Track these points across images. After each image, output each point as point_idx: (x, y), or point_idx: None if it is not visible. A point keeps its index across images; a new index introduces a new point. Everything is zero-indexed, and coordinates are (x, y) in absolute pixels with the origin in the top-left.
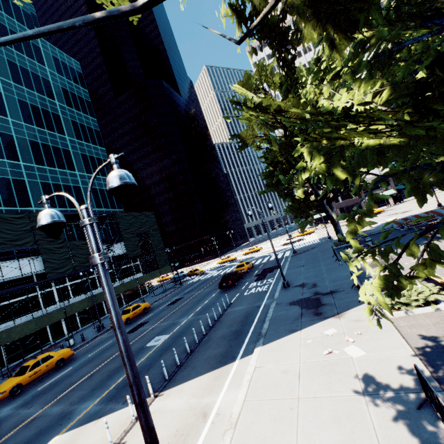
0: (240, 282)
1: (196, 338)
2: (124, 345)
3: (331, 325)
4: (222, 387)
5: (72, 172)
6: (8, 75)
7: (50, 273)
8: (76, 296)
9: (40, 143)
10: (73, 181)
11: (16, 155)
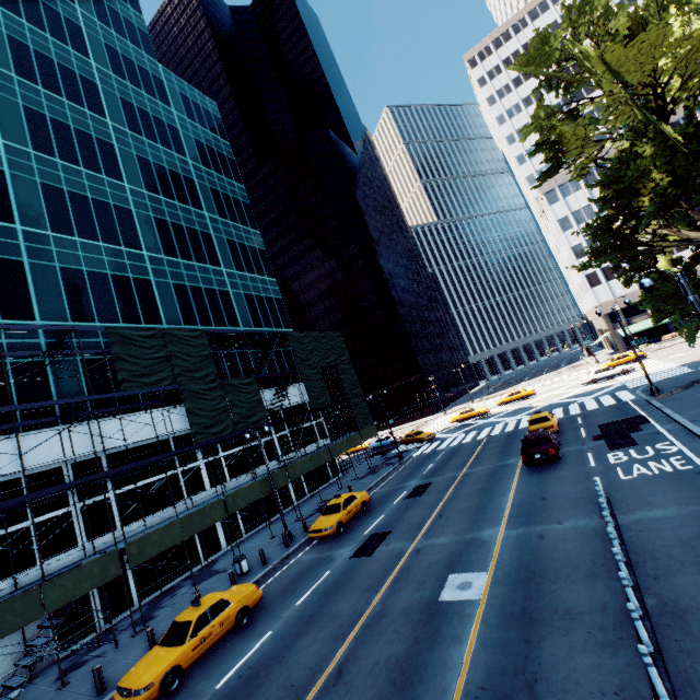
0: (563, 453)
1: (635, 601)
2: None
3: None
4: None
5: (216, 268)
6: (122, 121)
7: (199, 435)
8: (234, 477)
9: (169, 223)
10: (218, 282)
11: (137, 240)
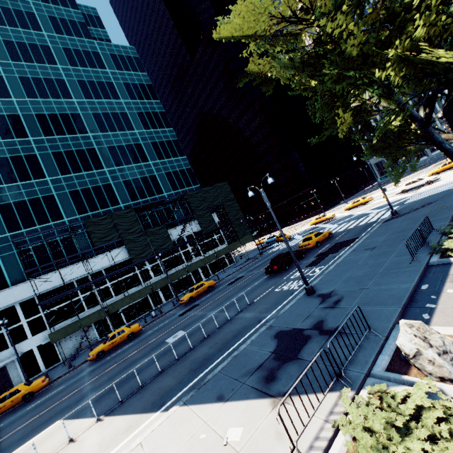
0: (294, 265)
1: (175, 354)
2: None
3: (251, 417)
4: (114, 448)
5: (146, 163)
6: (81, 95)
7: (135, 259)
8: (167, 271)
9: (116, 147)
10: (148, 171)
11: (100, 164)
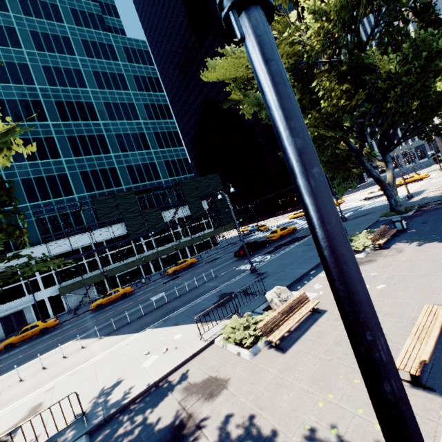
0: (257, 252)
1: (154, 305)
2: None
3: (189, 330)
4: (111, 348)
5: (148, 151)
6: (95, 85)
7: (132, 234)
8: (158, 247)
9: (122, 134)
10: (149, 159)
11: (108, 149)
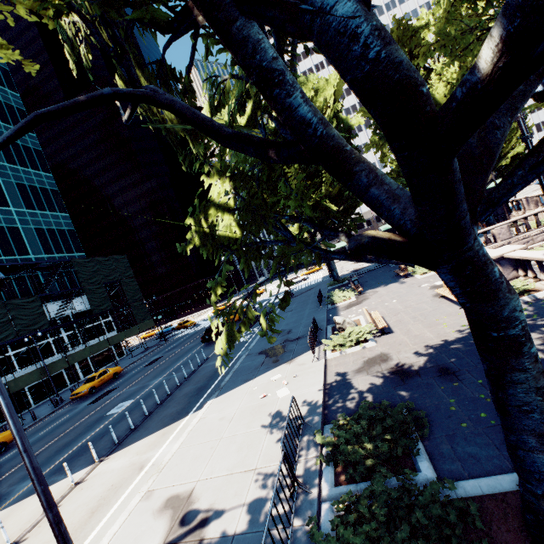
0: None
1: (157, 399)
2: (6, 407)
3: (280, 370)
4: (166, 441)
5: (4, 208)
6: None
7: None
8: (24, 367)
9: None
10: (6, 220)
11: None
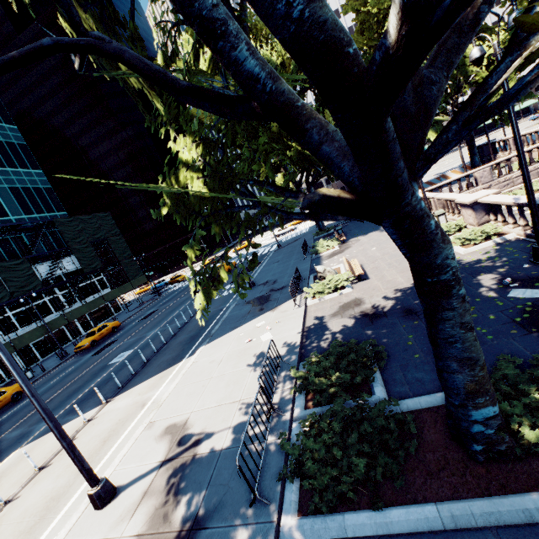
0: None
1: (154, 348)
2: (8, 361)
3: (265, 318)
4: (164, 383)
5: None
6: None
7: None
8: (25, 326)
9: None
10: None
11: None
